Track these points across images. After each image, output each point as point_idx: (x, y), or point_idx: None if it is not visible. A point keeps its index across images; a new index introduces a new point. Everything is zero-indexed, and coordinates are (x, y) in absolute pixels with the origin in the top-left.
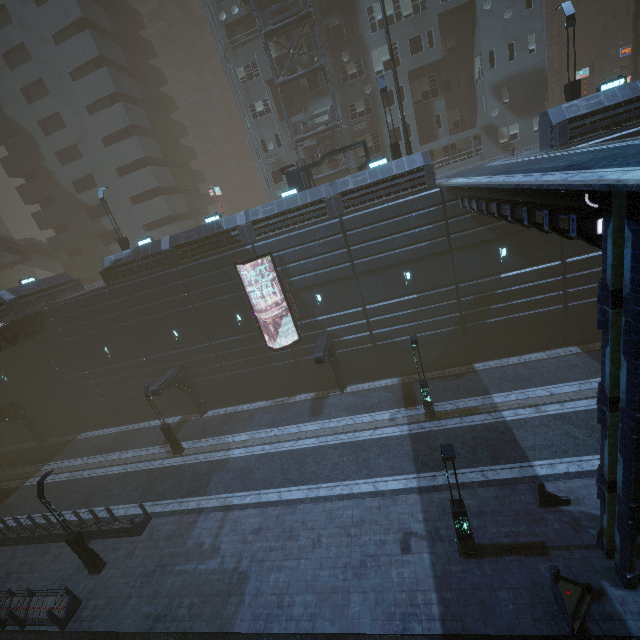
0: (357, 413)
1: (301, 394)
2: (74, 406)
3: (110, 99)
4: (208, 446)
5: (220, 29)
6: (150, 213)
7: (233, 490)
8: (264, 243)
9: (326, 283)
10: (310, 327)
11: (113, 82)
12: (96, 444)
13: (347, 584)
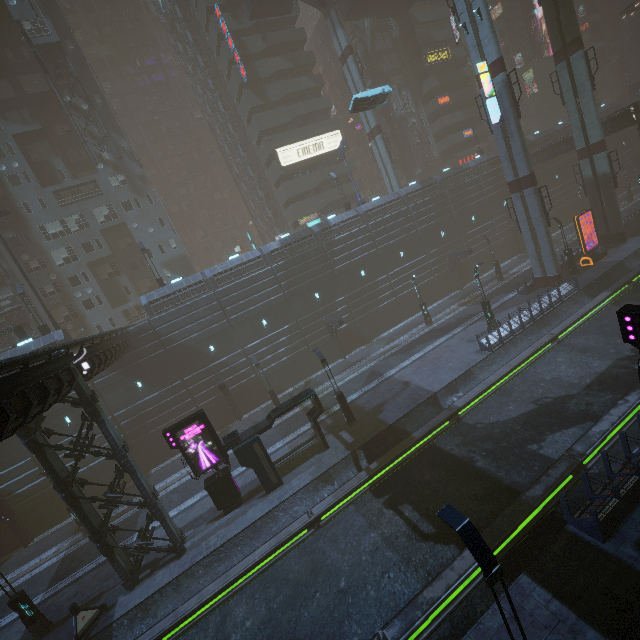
0: (28, 561)
1: None
2: None
3: None
4: None
5: None
6: None
7: None
8: None
9: None
10: None
11: None
12: None
13: None
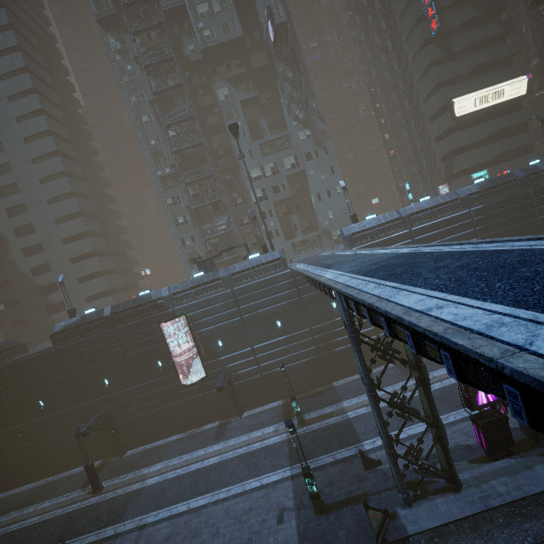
0: (251, 431)
1: (208, 424)
2: None
3: (74, 215)
4: (126, 480)
5: (157, 179)
6: (92, 289)
7: (148, 511)
8: (181, 307)
9: (225, 332)
10: (214, 365)
11: (79, 205)
12: (11, 502)
13: None
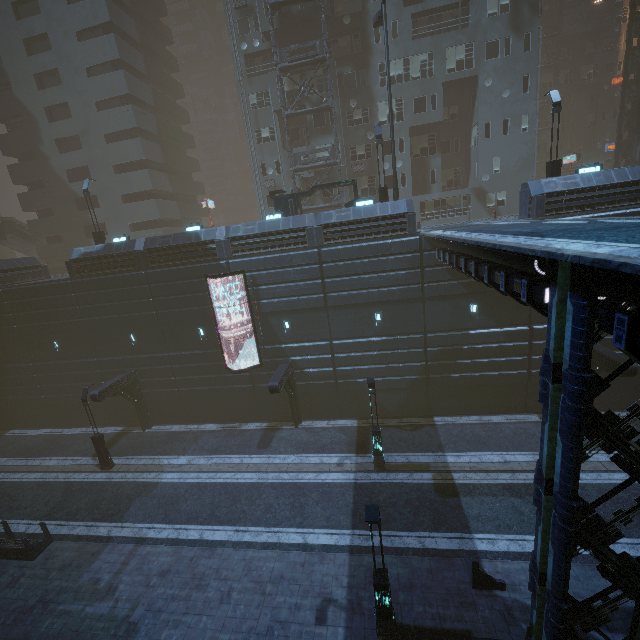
0: (306, 452)
1: (254, 422)
2: (9, 399)
3: (121, 100)
4: (141, 465)
5: (240, 57)
6: (139, 214)
7: (152, 520)
8: (239, 261)
9: (296, 311)
10: (273, 353)
11: (127, 85)
12: (22, 445)
13: None
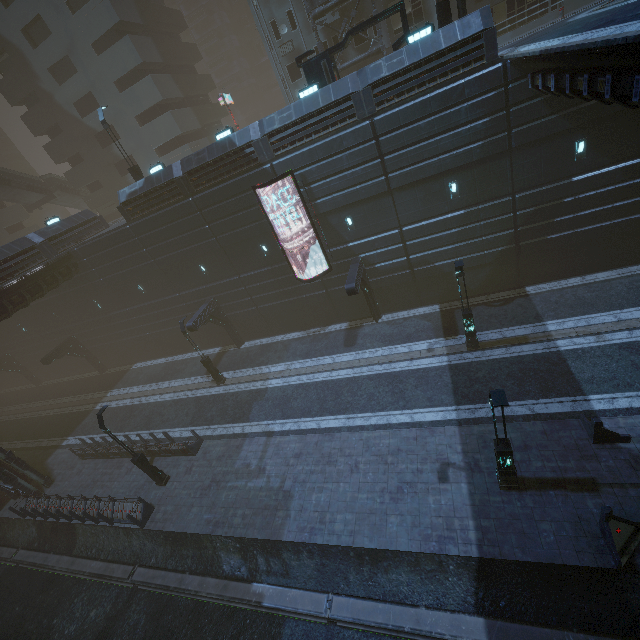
0: (393, 343)
1: (334, 324)
2: (123, 340)
3: None
4: (247, 376)
5: None
6: (160, 134)
7: (273, 418)
8: (283, 160)
9: (356, 203)
10: (340, 255)
11: None
12: (148, 374)
13: (384, 507)
